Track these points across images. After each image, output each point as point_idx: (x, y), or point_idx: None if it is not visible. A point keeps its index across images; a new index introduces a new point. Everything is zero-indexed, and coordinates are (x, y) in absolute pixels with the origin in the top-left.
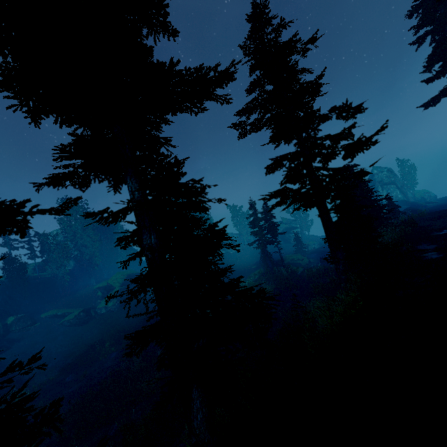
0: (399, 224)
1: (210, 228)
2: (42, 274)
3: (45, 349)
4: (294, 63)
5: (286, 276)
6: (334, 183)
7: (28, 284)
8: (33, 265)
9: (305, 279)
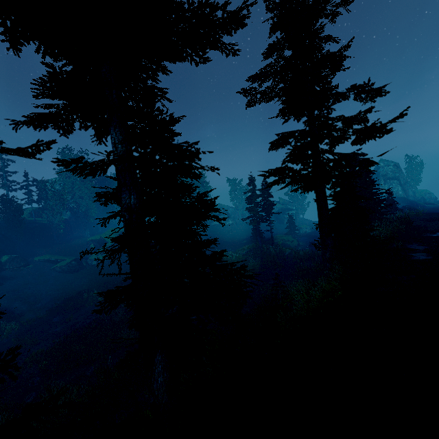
0: (394, 220)
1: (199, 196)
2: (38, 219)
3: (36, 290)
4: (320, 27)
5: (274, 255)
6: (338, 169)
7: (24, 227)
8: (30, 209)
9: (291, 260)
